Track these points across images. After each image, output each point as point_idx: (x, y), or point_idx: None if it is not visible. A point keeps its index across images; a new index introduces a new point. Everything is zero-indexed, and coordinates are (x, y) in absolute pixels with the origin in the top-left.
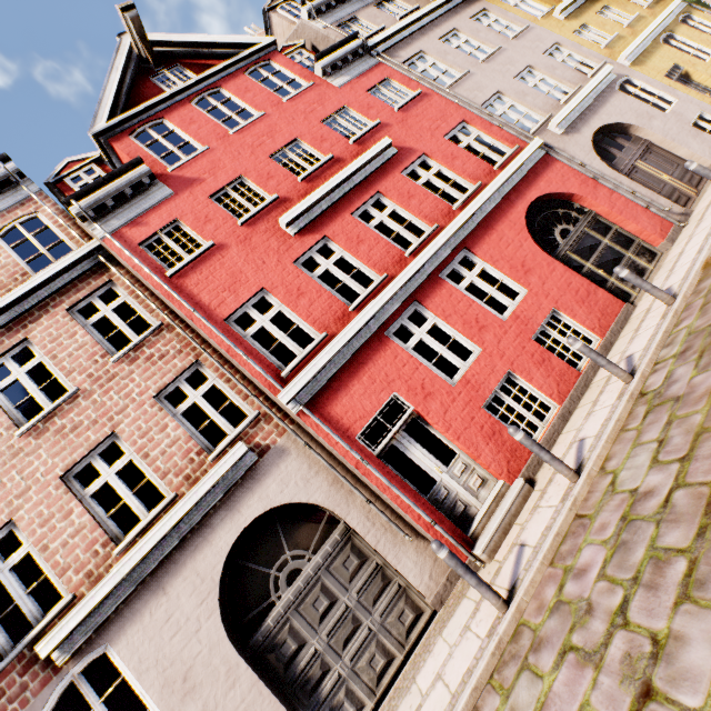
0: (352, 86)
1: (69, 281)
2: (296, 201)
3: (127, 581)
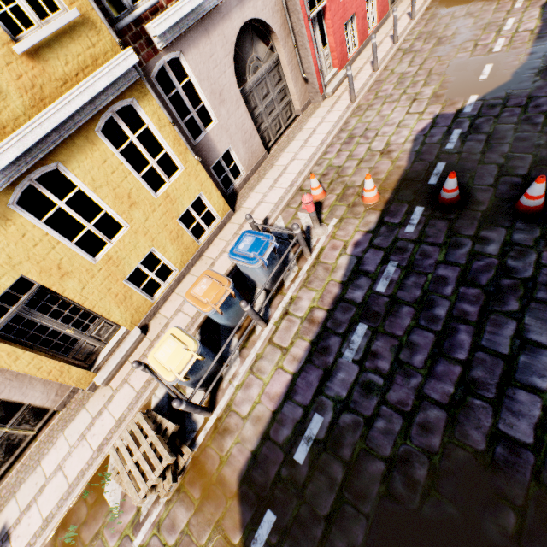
0: None
1: None
2: None
3: (192, 13)
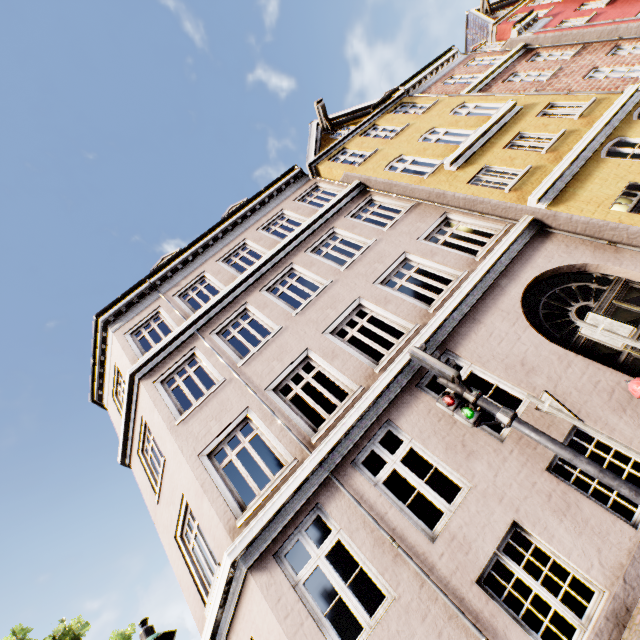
0: None
1: (517, 58)
2: None
3: None
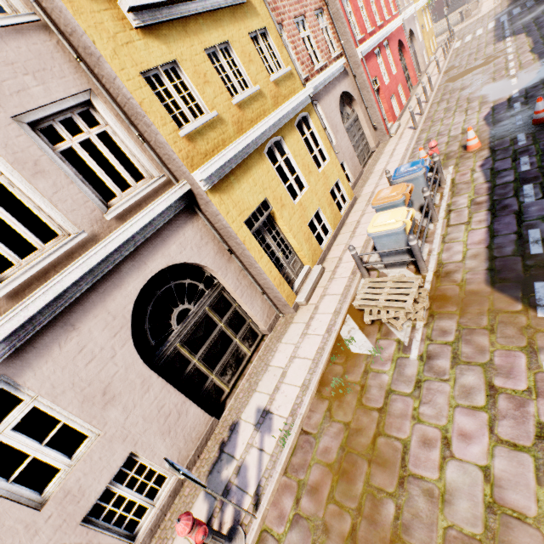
0: None
1: None
2: None
3: (321, 83)
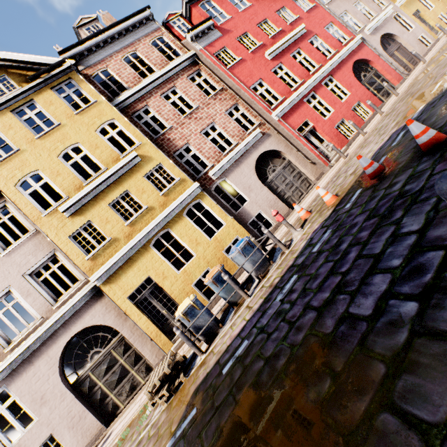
0: None
1: (185, 66)
2: (269, 46)
3: (229, 162)
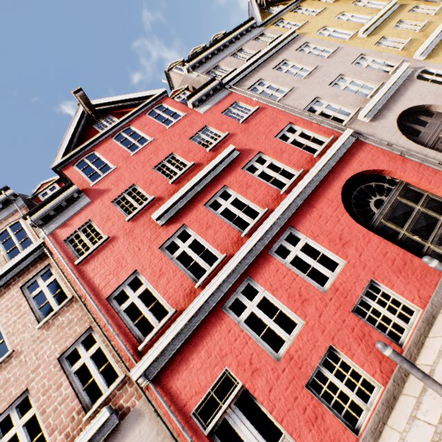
0: (212, 110)
1: (25, 266)
2: (166, 199)
3: None
